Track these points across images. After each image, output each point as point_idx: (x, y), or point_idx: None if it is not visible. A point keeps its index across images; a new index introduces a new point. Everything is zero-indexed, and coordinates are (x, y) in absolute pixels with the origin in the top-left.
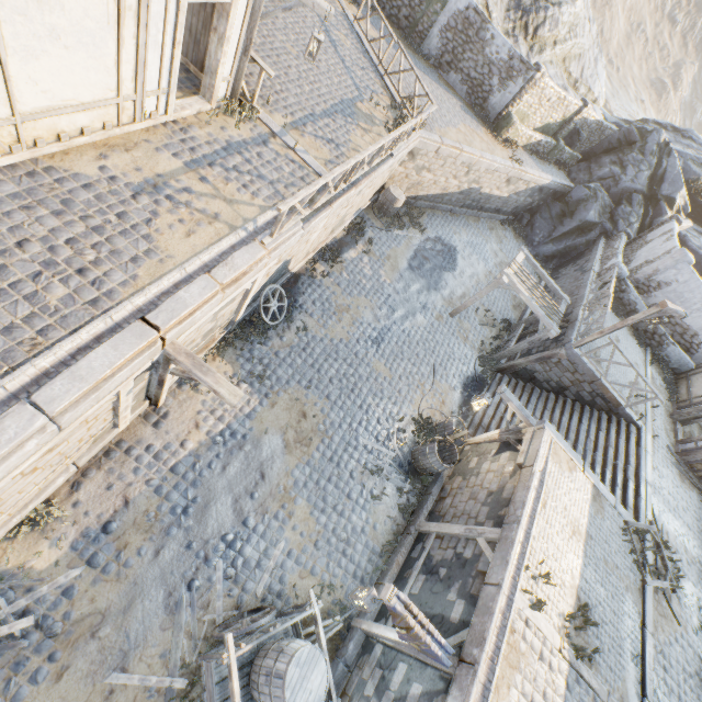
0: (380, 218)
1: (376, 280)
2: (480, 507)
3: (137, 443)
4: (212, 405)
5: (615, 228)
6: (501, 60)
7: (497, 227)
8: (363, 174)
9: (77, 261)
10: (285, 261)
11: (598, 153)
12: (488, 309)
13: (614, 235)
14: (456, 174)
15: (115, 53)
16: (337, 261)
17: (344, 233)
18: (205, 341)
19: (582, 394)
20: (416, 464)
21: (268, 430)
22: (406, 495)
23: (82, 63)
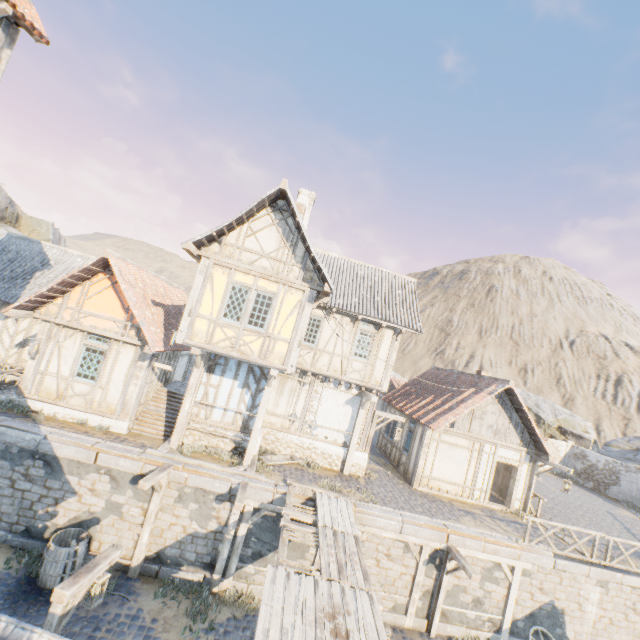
0: None
1: None
2: None
3: (410, 638)
4: None
5: None
6: None
7: None
8: (637, 575)
9: (428, 508)
10: (553, 604)
11: None
12: None
13: None
14: None
15: (466, 468)
16: None
17: None
18: (475, 618)
19: None
20: None
21: None
22: None
23: (455, 468)
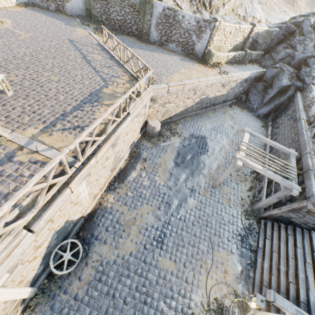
0: (150, 140)
1: (153, 186)
2: None
3: None
4: None
5: (304, 83)
6: (193, 26)
7: (228, 110)
8: (104, 140)
9: None
10: (57, 230)
11: (273, 46)
12: (238, 169)
13: (305, 88)
14: (188, 96)
15: None
16: (121, 187)
17: (126, 161)
18: None
19: None
20: None
21: None
22: None
23: None
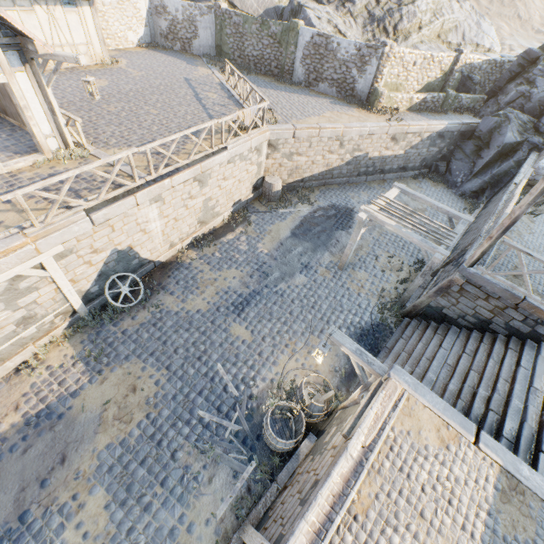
0: (265, 204)
1: (252, 252)
2: (296, 506)
3: None
4: (40, 386)
5: None
6: (352, 55)
7: (408, 182)
8: (186, 167)
9: None
10: (118, 250)
11: (502, 85)
12: (394, 255)
13: None
14: (331, 149)
15: None
16: (208, 245)
17: (225, 222)
18: (39, 329)
19: (514, 324)
20: (265, 439)
21: (88, 407)
22: (247, 482)
23: None
